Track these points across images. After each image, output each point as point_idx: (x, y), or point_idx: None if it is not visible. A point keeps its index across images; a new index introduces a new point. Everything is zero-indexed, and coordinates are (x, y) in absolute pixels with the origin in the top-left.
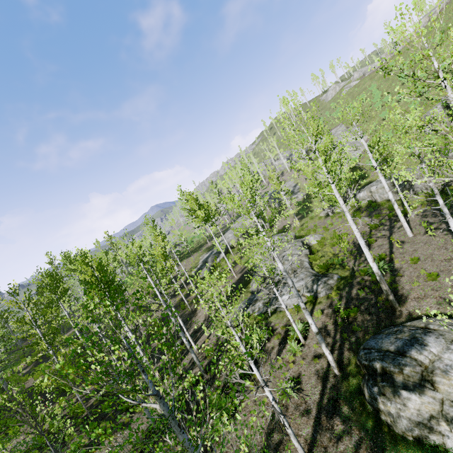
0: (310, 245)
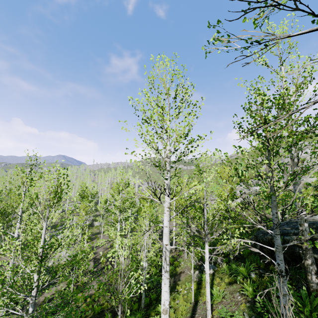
0: (94, 225)
